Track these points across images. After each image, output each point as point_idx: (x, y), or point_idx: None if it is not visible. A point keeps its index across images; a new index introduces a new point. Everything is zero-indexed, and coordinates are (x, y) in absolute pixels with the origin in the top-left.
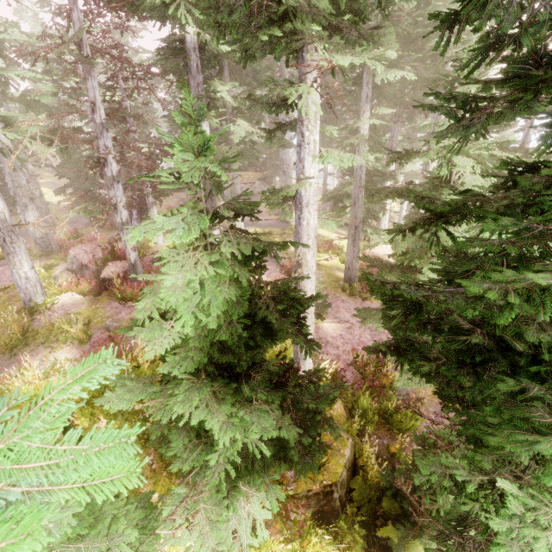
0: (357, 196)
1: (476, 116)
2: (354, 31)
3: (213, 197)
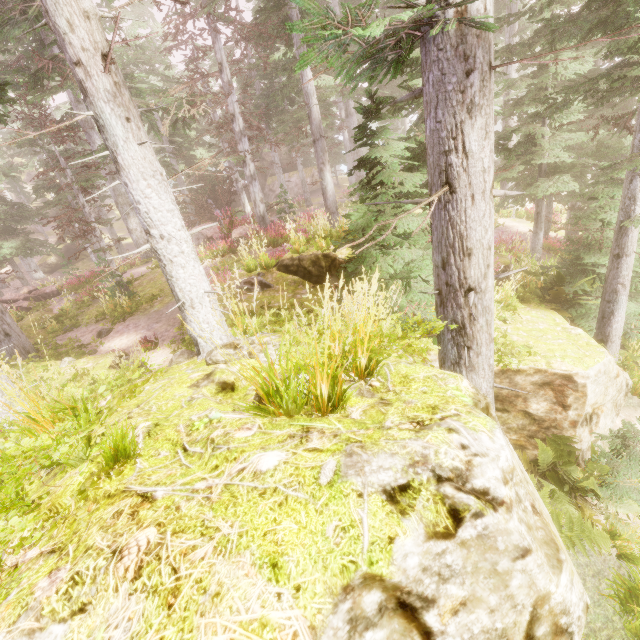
0: None
1: None
2: None
3: (322, 140)
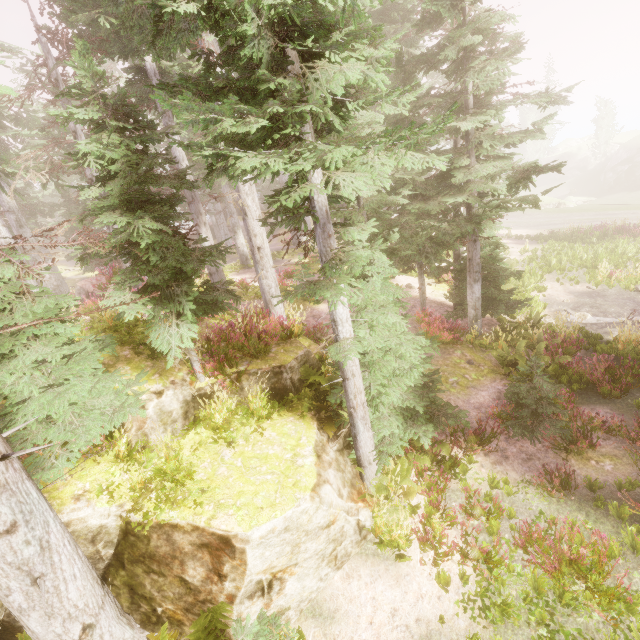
0: None
1: None
2: None
3: (196, 203)
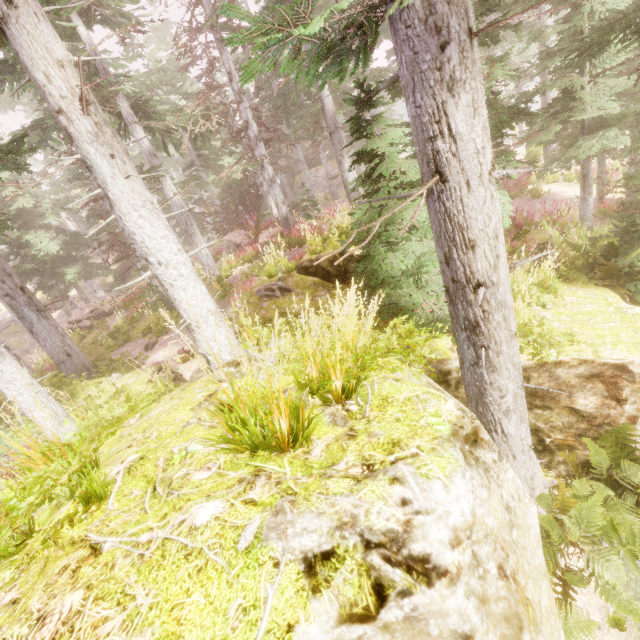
0: None
1: None
2: None
3: (338, 132)
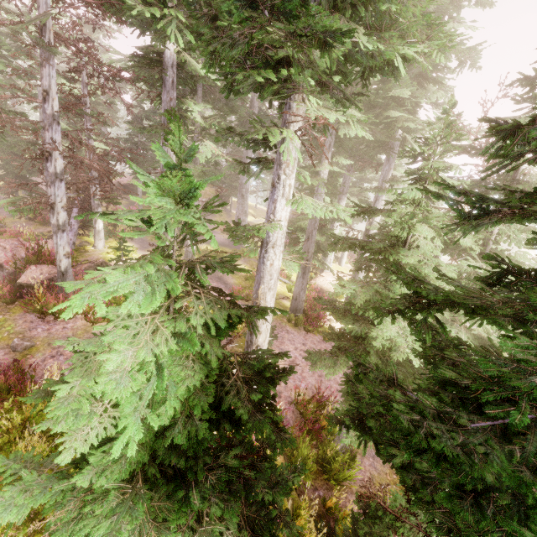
0: (311, 232)
1: (488, 218)
2: (340, 92)
3: None
